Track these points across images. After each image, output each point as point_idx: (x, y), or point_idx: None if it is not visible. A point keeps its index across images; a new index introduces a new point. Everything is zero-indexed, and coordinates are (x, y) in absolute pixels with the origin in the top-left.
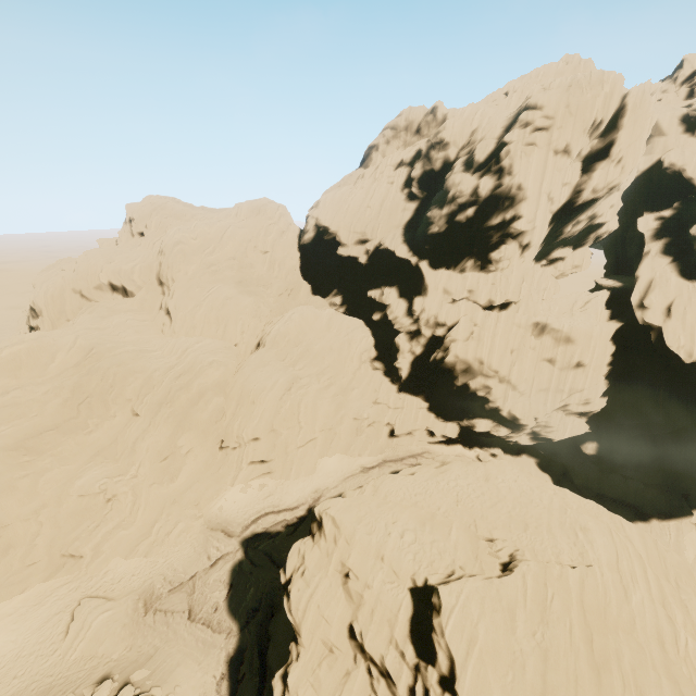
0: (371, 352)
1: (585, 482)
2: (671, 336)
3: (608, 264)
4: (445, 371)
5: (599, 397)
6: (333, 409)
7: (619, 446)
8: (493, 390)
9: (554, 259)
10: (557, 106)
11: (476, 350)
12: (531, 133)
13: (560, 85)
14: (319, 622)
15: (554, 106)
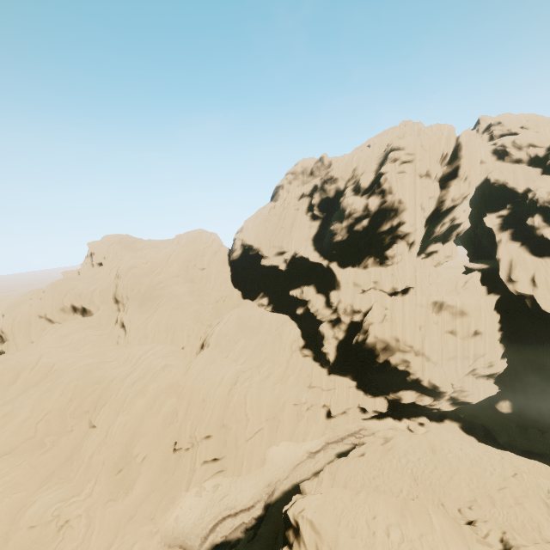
0: (299, 342)
1: (508, 440)
2: (544, 301)
3: (470, 253)
4: (367, 351)
5: (499, 359)
6: (275, 397)
7: (529, 402)
8: (411, 364)
9: (430, 252)
10: (414, 146)
11: (391, 330)
12: (399, 165)
13: (411, 135)
14: None
15: (412, 146)
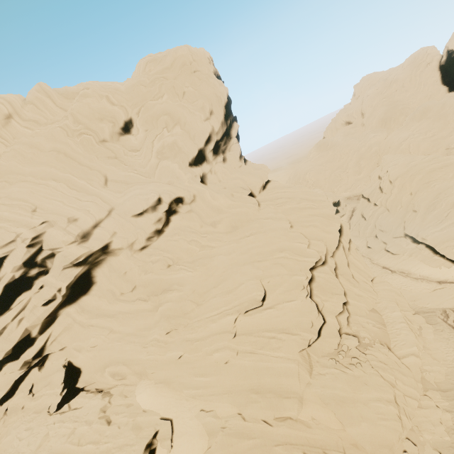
0: None
1: None
2: None
3: None
4: None
5: None
6: (431, 146)
7: None
8: None
9: None
10: None
11: None
12: None
13: None
14: (374, 176)
15: None
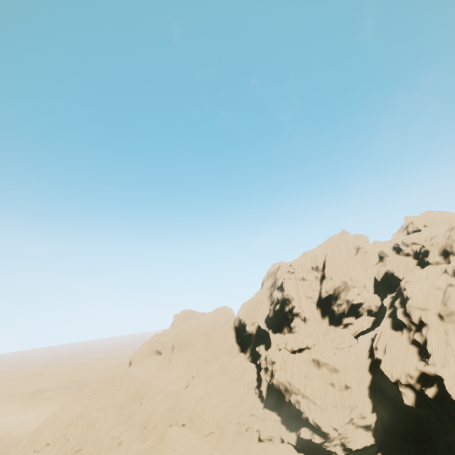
0: (254, 383)
1: None
2: (382, 364)
3: None
4: (278, 391)
5: (371, 413)
6: (225, 414)
7: None
8: (300, 403)
9: (345, 324)
10: (296, 264)
11: (285, 376)
12: (290, 274)
13: (303, 255)
14: None
15: (295, 264)
